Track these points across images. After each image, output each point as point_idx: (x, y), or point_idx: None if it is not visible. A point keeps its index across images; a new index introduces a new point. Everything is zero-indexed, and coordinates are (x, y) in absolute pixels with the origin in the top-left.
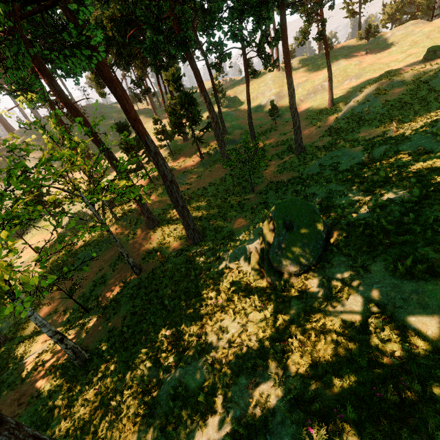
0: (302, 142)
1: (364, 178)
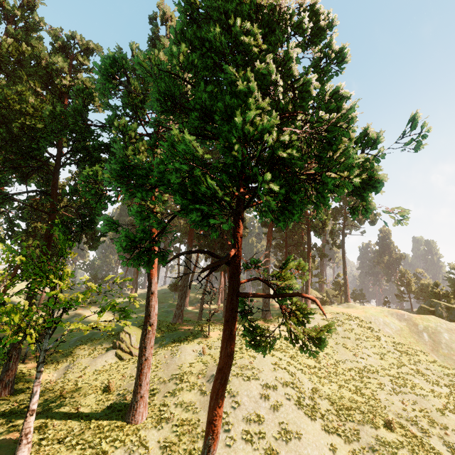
0: None
1: None
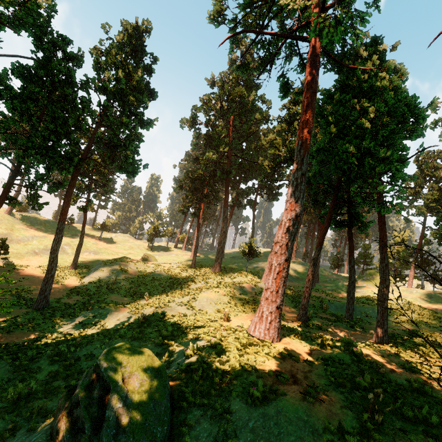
0: (50, 294)
1: (150, 333)
